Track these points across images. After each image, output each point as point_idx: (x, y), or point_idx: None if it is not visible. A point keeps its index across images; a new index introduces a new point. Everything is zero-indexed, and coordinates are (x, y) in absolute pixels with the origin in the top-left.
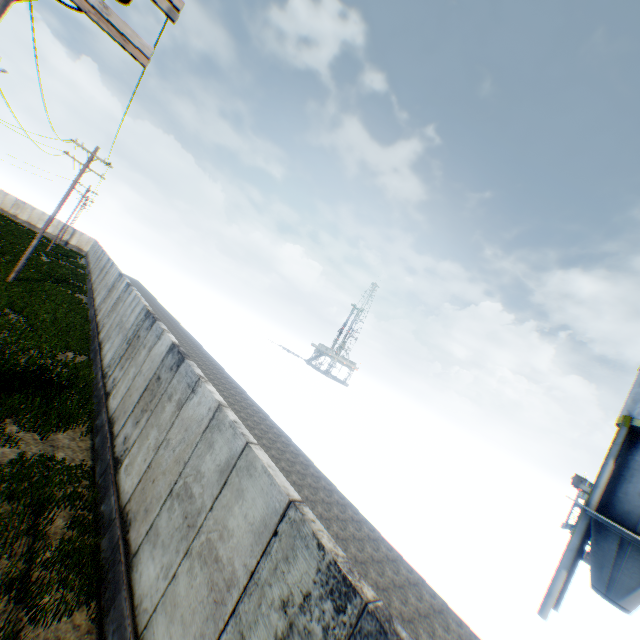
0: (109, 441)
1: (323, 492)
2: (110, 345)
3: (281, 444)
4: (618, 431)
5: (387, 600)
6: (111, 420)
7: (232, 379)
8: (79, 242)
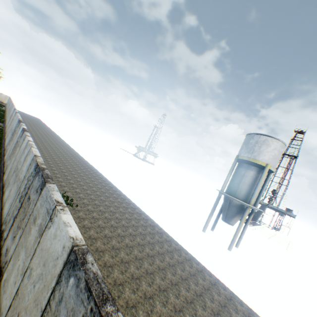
0: (3, 169)
1: (116, 195)
2: (8, 138)
3: (101, 180)
4: (234, 161)
5: (129, 221)
6: (5, 163)
7: (84, 159)
8: (0, 98)
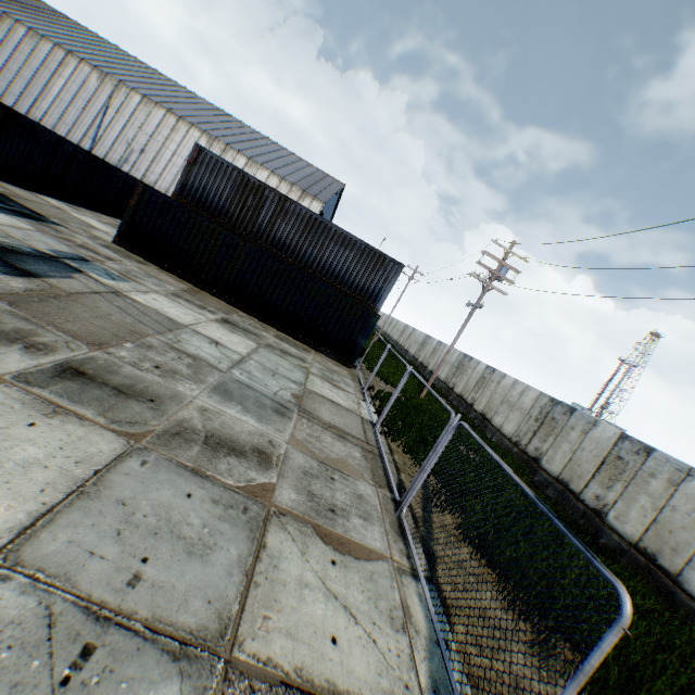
0: (462, 401)
1: None
2: (441, 371)
3: None
4: None
5: None
6: (459, 395)
7: None
8: None
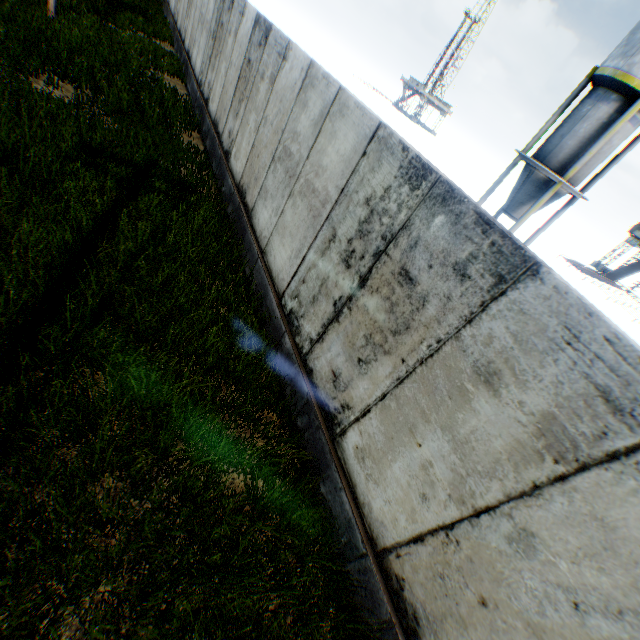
0: (180, 40)
1: None
2: None
3: None
4: (579, 84)
5: None
6: (179, 32)
7: None
8: None
